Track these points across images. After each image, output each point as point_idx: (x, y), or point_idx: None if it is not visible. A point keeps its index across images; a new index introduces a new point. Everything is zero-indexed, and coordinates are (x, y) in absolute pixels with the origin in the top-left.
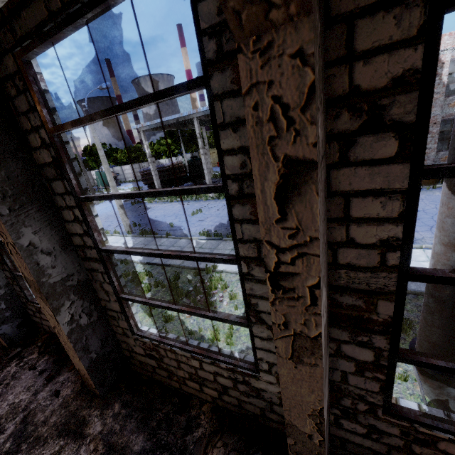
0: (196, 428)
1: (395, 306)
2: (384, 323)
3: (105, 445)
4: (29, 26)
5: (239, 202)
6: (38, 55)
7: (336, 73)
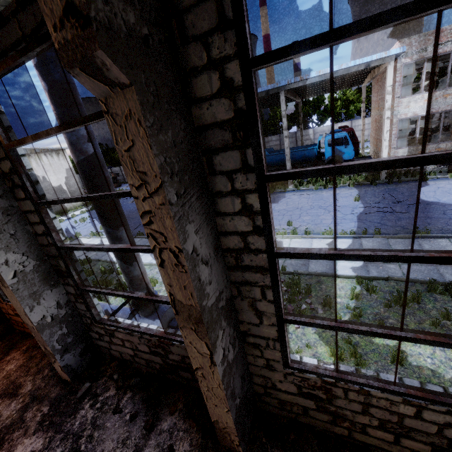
0: None
1: None
2: None
3: None
4: None
5: None
6: None
7: None
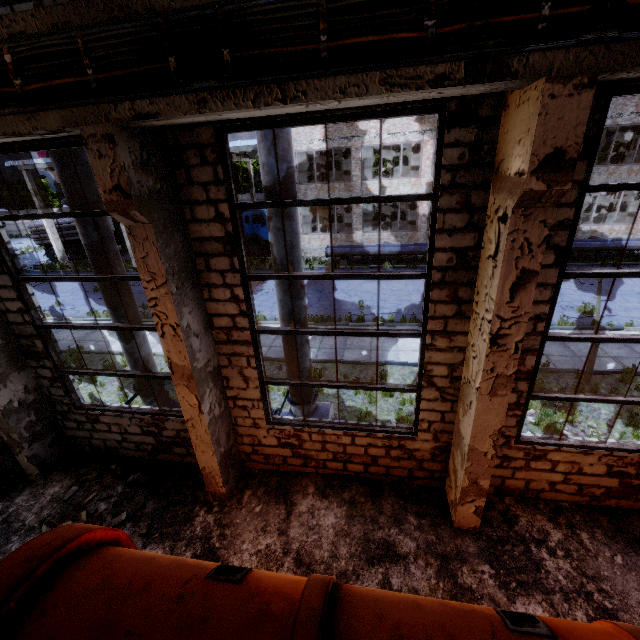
0: None
1: (43, 342)
2: (44, 352)
3: None
4: None
5: None
6: None
7: None
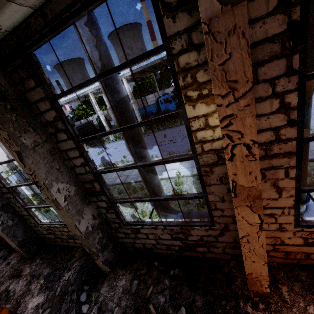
0: (73, 258)
1: (99, 184)
2: (100, 191)
3: (31, 276)
4: None
5: None
6: None
7: (41, 117)
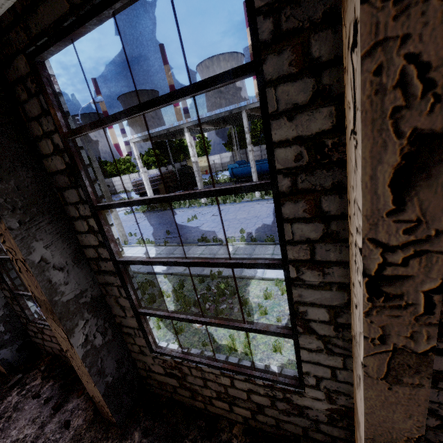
0: None
1: None
2: None
3: None
4: (46, 22)
5: (291, 200)
6: (53, 54)
7: None
